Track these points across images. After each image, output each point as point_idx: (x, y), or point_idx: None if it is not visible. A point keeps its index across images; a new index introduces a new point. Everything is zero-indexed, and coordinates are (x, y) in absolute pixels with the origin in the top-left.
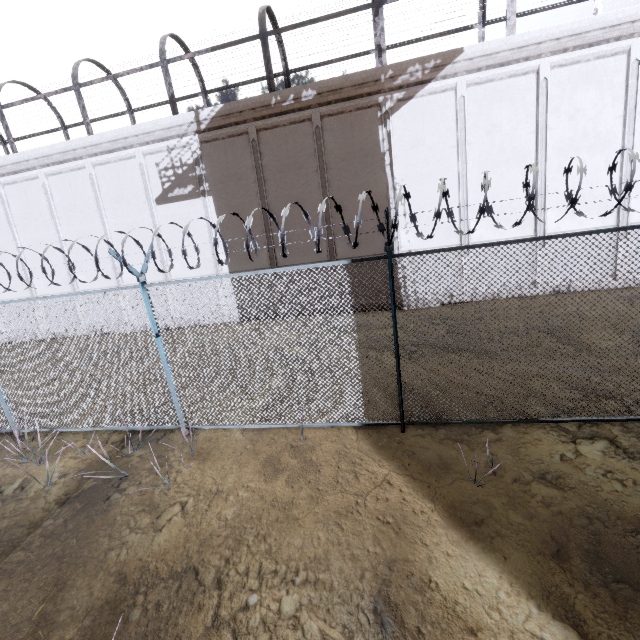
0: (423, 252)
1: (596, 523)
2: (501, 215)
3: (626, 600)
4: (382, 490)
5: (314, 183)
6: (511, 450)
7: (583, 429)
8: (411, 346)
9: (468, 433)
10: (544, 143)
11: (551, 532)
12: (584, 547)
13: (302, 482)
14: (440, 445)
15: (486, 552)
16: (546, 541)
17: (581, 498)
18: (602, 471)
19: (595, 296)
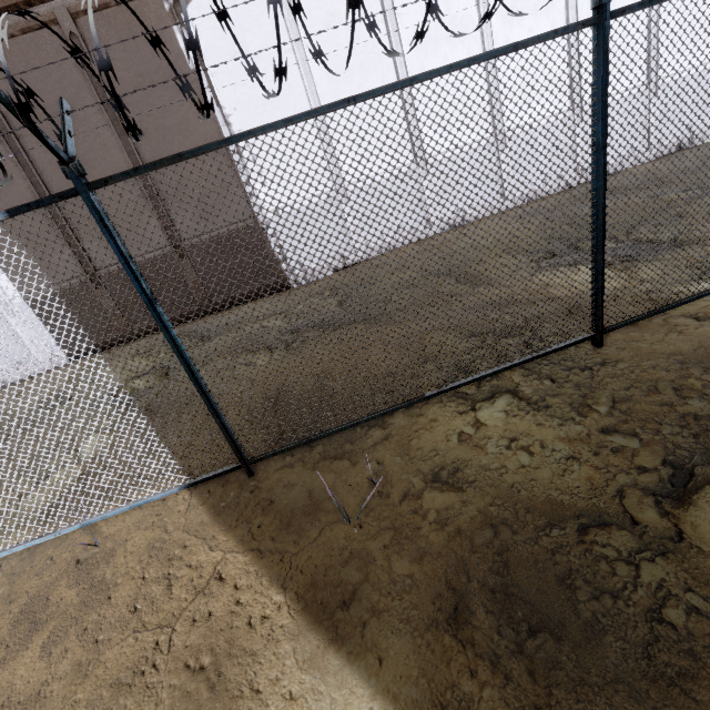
0: (144, 167)
1: (503, 532)
2: (372, 142)
3: (548, 668)
4: (205, 599)
5: (104, 131)
6: (401, 448)
7: (483, 387)
8: (291, 334)
9: (352, 439)
10: (397, 35)
11: (447, 574)
12: (490, 584)
13: (72, 637)
14: (313, 472)
15: (353, 662)
16: (440, 596)
17: (484, 496)
18: (506, 442)
19: (489, 222)
